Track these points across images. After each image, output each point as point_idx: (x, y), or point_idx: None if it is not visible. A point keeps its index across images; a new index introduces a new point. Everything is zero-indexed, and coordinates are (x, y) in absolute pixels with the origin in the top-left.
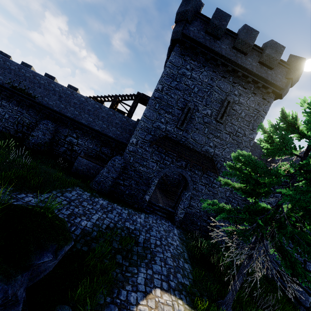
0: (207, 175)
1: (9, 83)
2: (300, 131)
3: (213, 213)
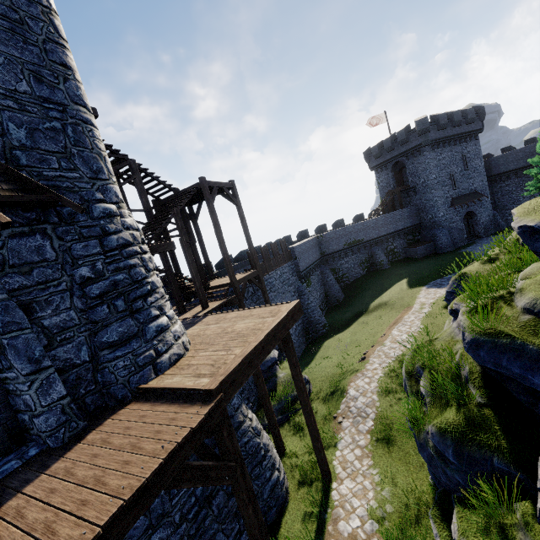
0: (478, 202)
1: (345, 244)
2: (539, 163)
3: (491, 217)
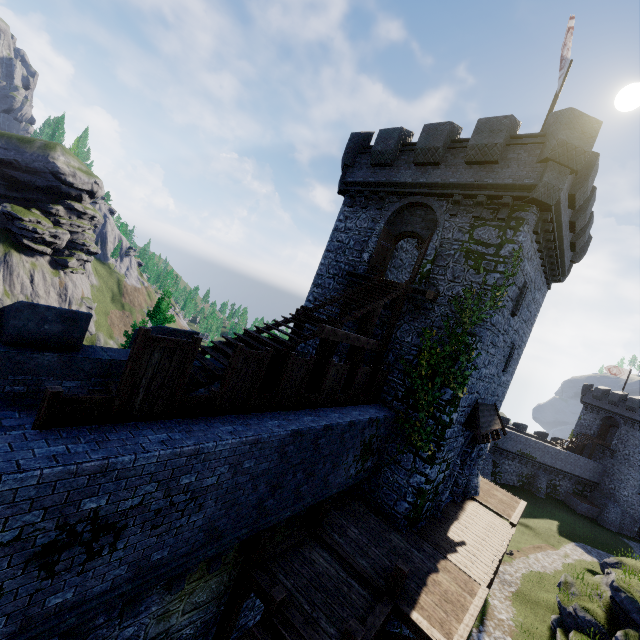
0: None
1: (518, 451)
2: None
3: None
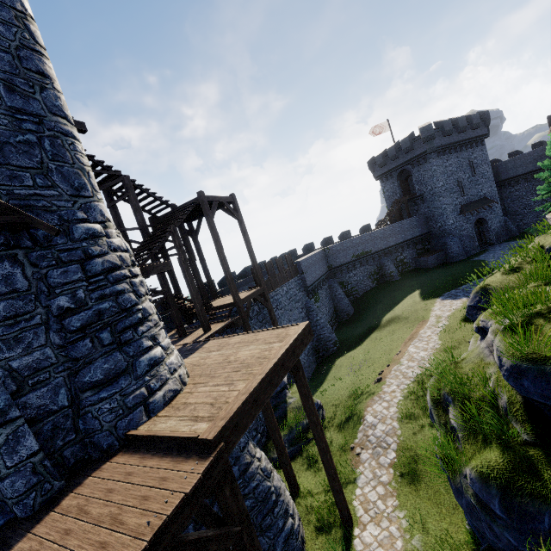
0: (488, 208)
1: (353, 256)
2: (550, 166)
3: (503, 223)
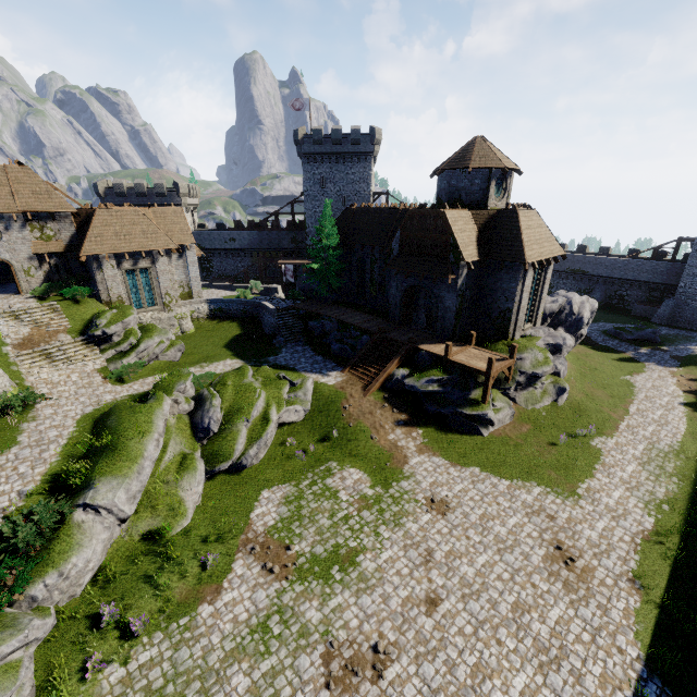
0: None
1: (567, 269)
2: None
3: None
